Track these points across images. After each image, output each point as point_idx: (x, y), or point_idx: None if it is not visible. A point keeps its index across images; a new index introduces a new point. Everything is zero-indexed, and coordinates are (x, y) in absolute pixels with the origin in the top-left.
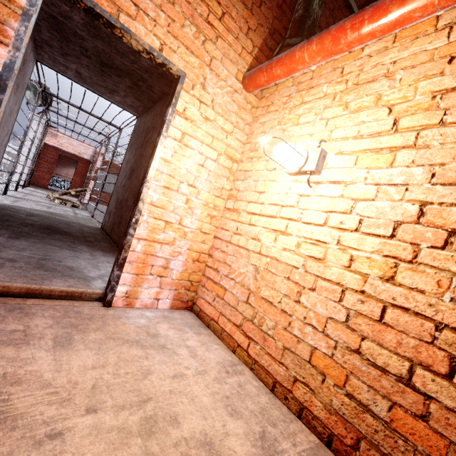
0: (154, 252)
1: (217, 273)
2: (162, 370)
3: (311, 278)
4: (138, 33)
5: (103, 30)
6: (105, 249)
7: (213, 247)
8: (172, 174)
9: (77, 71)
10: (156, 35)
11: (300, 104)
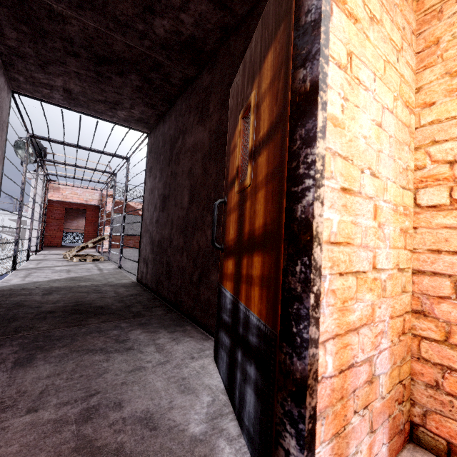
0: (352, 357)
1: None
2: None
3: None
4: None
5: None
6: (165, 321)
7: (422, 295)
8: (348, 156)
9: (65, 89)
10: None
11: None
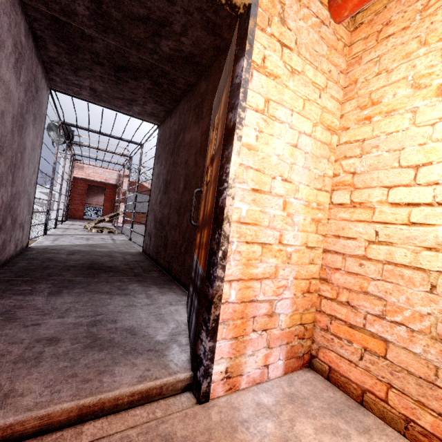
0: (254, 296)
1: (352, 310)
2: None
3: None
4: None
5: (113, 16)
6: (157, 281)
7: (326, 267)
8: (260, 168)
9: (91, 88)
10: None
11: None
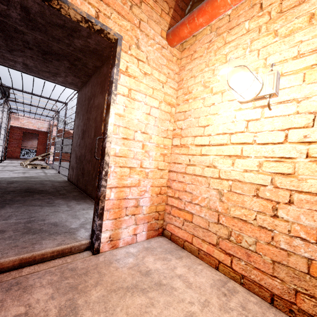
0: (126, 196)
1: (180, 201)
2: (172, 316)
3: (284, 193)
4: (74, 3)
5: (39, 22)
6: (76, 197)
7: (170, 180)
8: (127, 126)
9: (24, 63)
10: (90, 3)
11: (224, 45)
